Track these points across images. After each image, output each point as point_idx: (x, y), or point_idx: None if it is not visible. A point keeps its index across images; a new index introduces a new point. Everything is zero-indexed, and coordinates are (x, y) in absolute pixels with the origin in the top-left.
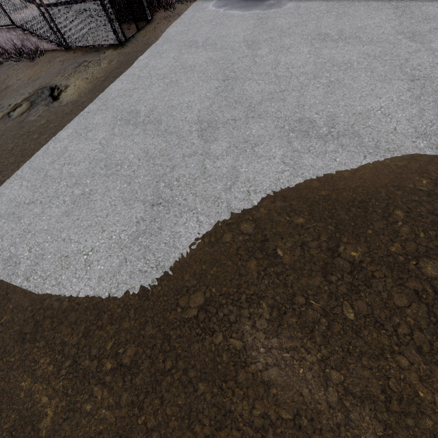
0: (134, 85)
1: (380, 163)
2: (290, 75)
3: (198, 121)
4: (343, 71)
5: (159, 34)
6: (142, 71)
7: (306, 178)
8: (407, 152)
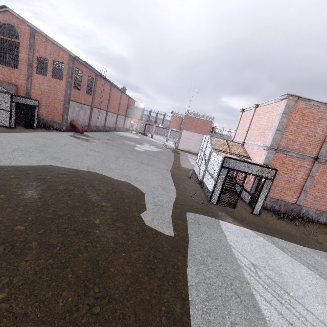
0: (1, 136)
1: (68, 167)
2: (69, 151)
3: (17, 148)
4: (87, 155)
5: (33, 132)
6: (10, 135)
7: (39, 164)
8: (79, 168)
